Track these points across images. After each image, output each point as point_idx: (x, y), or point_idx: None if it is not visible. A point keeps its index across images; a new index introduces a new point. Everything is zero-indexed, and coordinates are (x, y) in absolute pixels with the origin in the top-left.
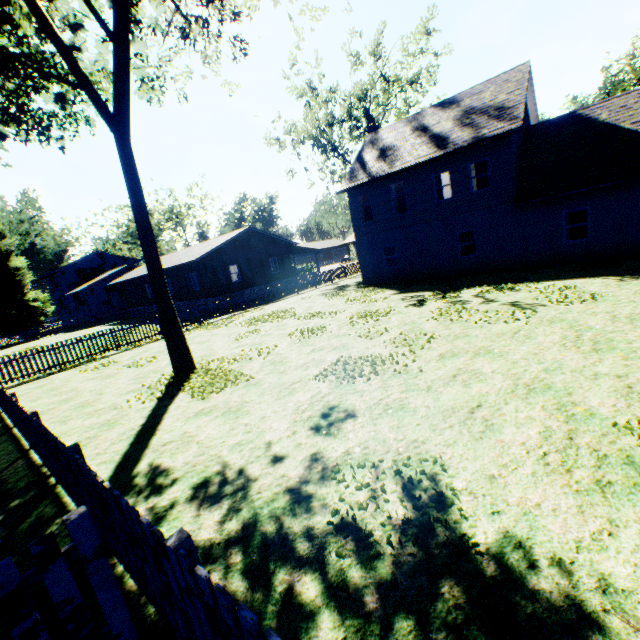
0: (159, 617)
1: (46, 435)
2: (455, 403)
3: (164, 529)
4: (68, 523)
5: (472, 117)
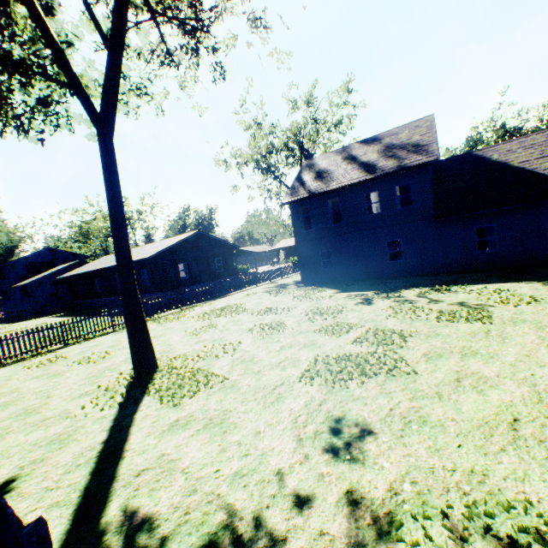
0: None
1: None
2: (484, 415)
3: None
4: None
5: (393, 151)
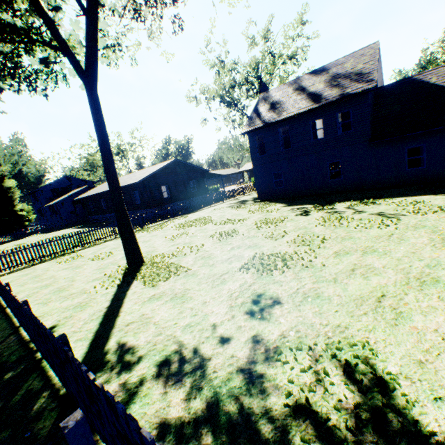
0: None
1: (35, 322)
2: (362, 293)
3: (137, 406)
4: (66, 432)
5: (338, 80)
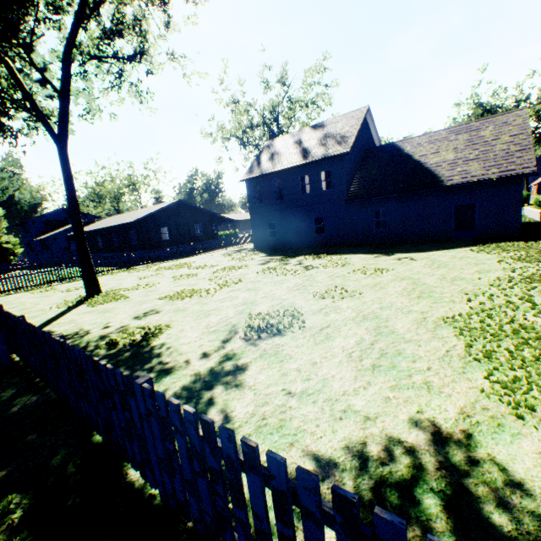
0: (24, 364)
1: None
2: (207, 308)
3: None
4: None
5: (327, 140)
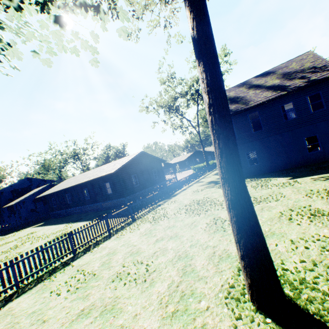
0: None
1: None
2: None
3: None
4: None
5: (293, 75)
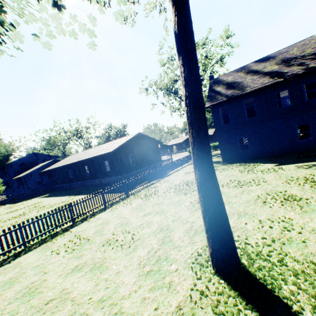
0: None
1: None
2: None
3: None
4: None
5: (292, 61)
